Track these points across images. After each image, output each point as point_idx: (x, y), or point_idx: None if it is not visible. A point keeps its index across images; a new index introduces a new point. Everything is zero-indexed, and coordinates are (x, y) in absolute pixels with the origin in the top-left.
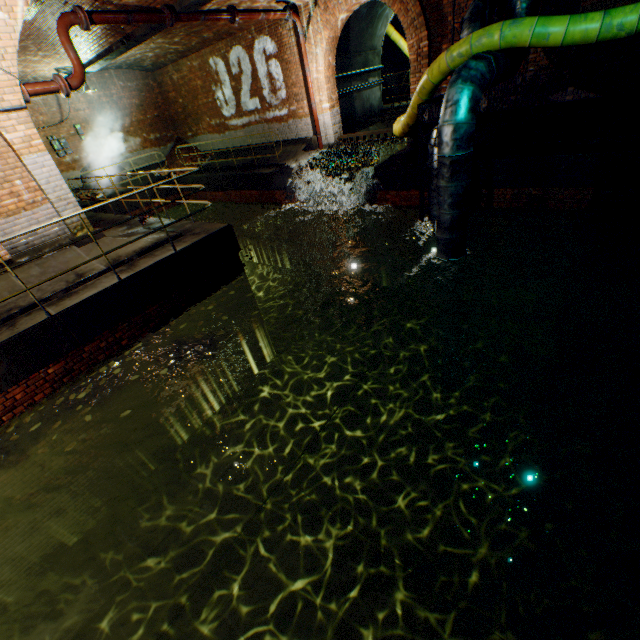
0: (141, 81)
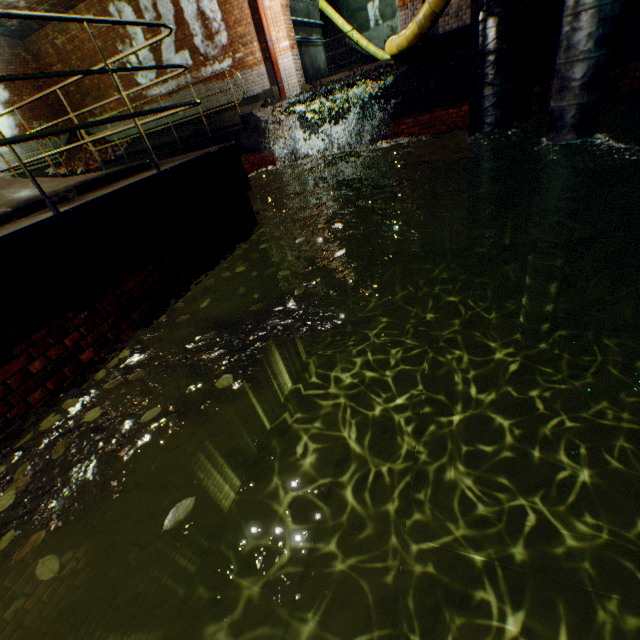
0: (6, 50)
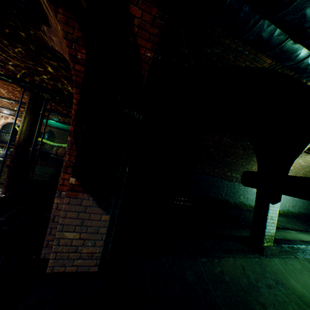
0: None
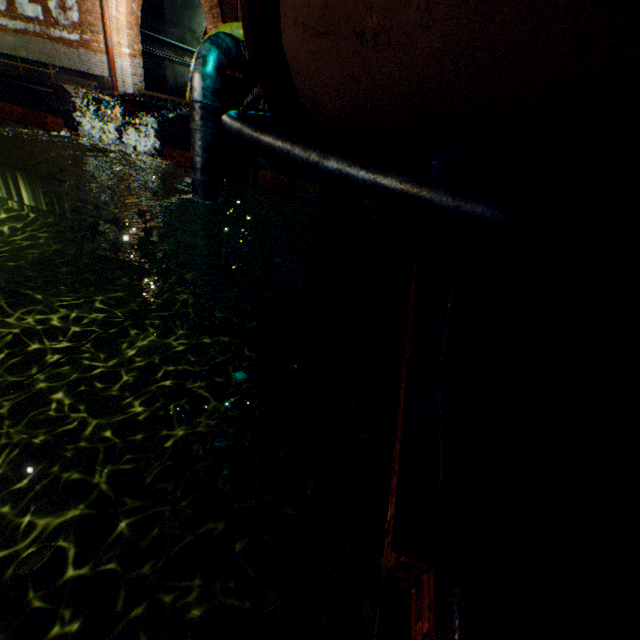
0: None
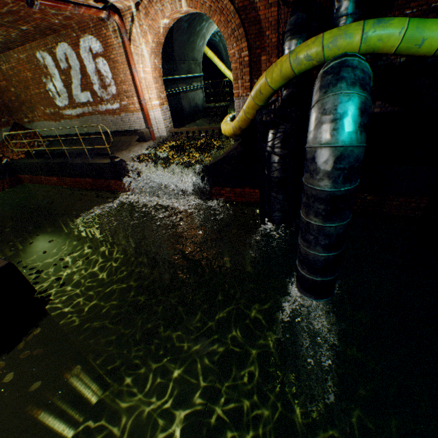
0: None
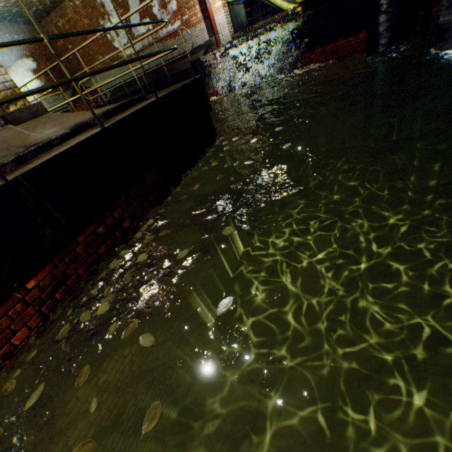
0: (27, 34)
